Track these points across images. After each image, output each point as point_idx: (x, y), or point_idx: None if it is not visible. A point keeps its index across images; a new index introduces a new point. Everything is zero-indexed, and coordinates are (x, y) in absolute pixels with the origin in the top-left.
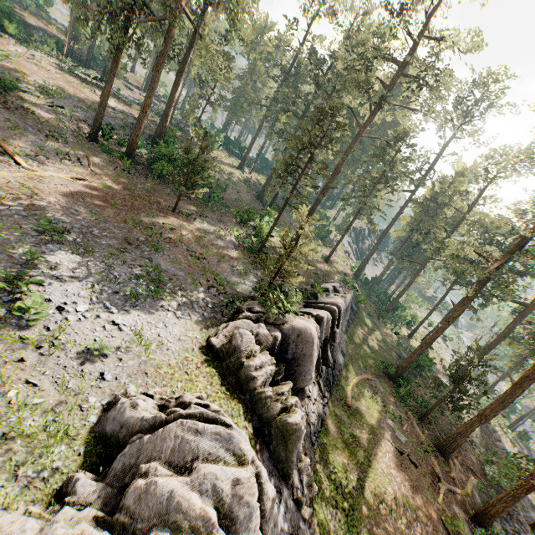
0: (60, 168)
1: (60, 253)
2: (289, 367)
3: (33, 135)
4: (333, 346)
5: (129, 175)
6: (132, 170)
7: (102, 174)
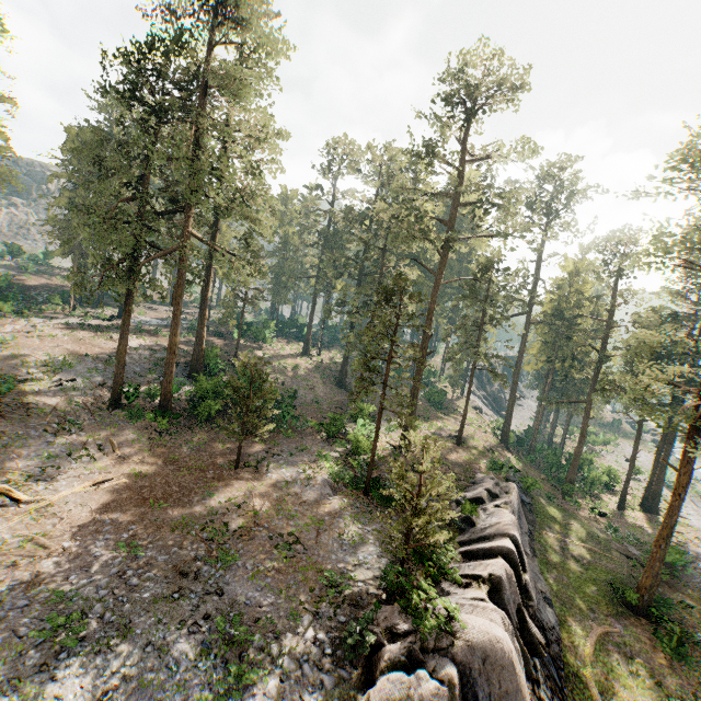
0: (76, 476)
1: (80, 665)
2: None
3: (36, 440)
4: (531, 608)
5: (169, 436)
6: (172, 427)
7: (133, 454)
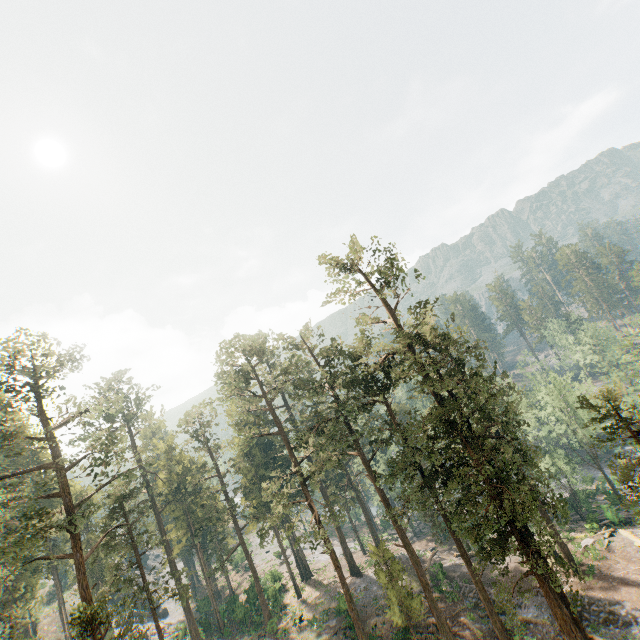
0: None
1: None
2: None
3: None
4: None
5: None
6: None
7: None
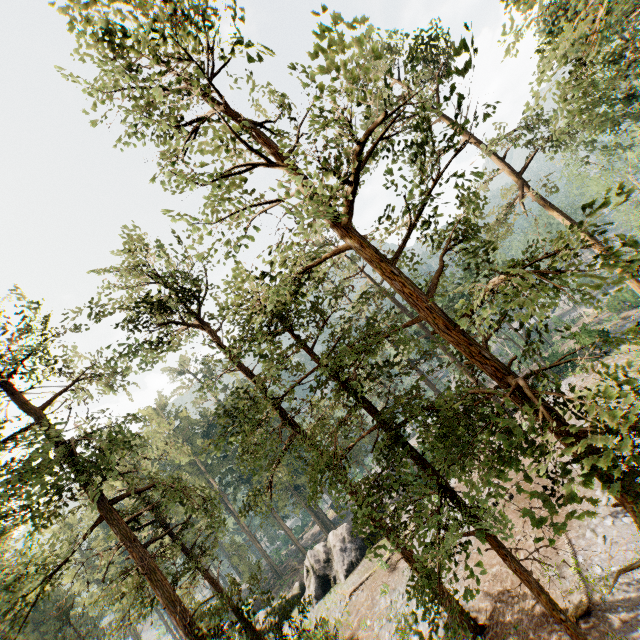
0: None
1: None
2: None
3: None
4: None
5: None
6: None
7: None
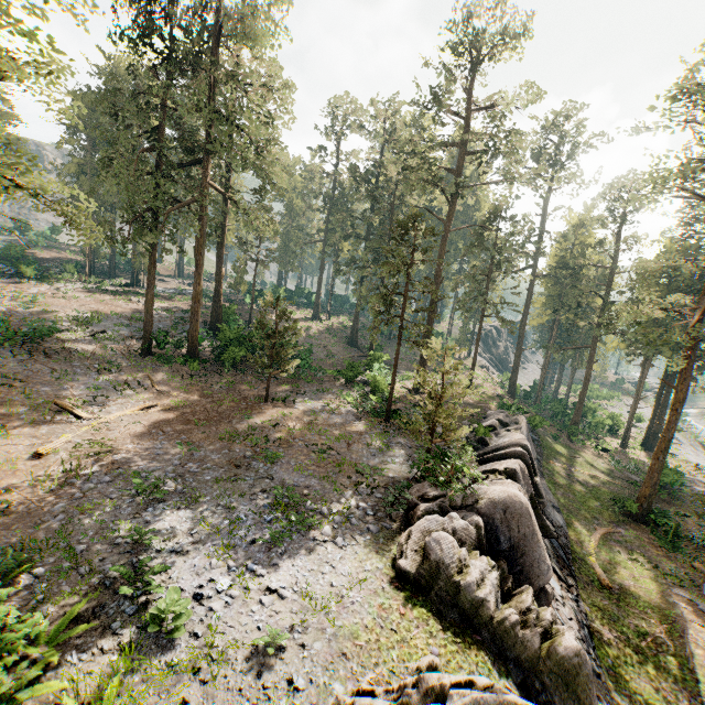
0: (124, 403)
1: (166, 515)
2: (511, 562)
3: (82, 376)
4: (542, 504)
5: (200, 378)
6: (201, 372)
7: (170, 390)
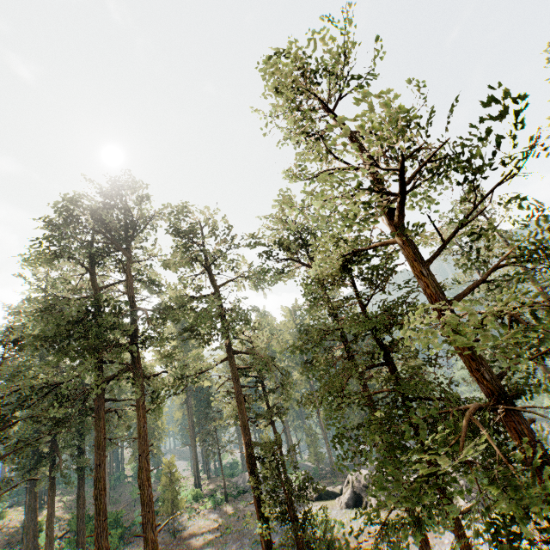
0: None
1: None
2: None
3: None
4: None
5: None
6: None
7: None
